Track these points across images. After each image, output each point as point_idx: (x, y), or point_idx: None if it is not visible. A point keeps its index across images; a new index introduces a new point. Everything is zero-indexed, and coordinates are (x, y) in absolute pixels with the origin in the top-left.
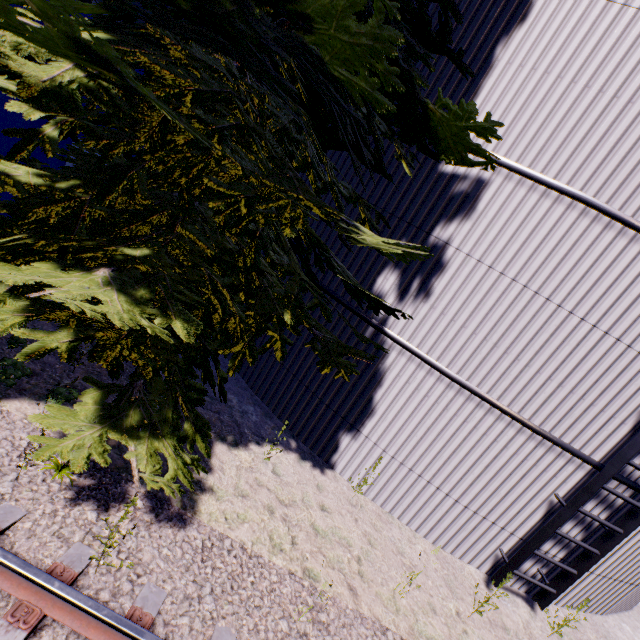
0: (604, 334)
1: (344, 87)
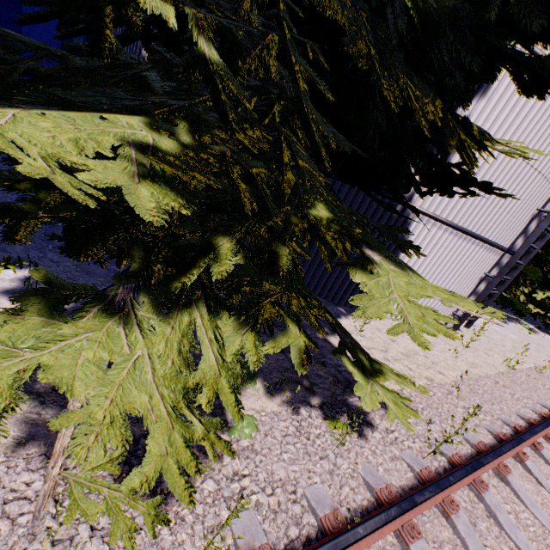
0: (538, 173)
1: None
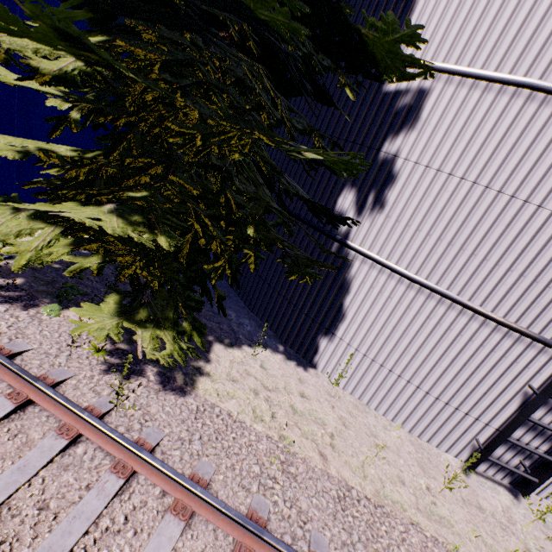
0: None
1: (272, 28)
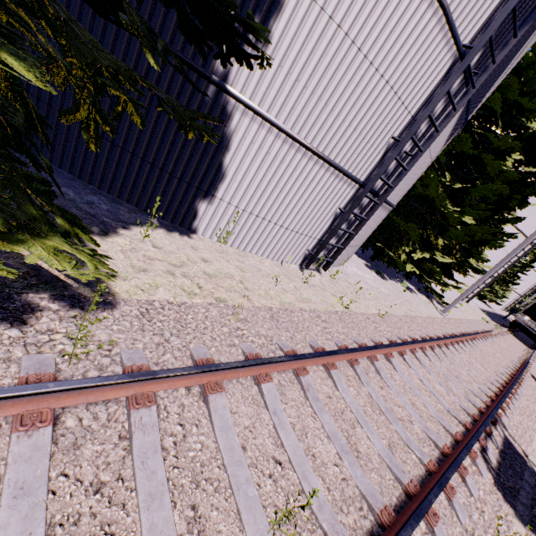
0: (386, 83)
1: None
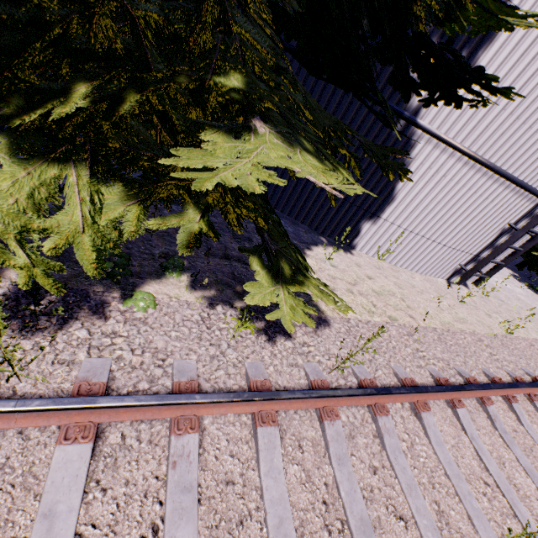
0: None
1: None
